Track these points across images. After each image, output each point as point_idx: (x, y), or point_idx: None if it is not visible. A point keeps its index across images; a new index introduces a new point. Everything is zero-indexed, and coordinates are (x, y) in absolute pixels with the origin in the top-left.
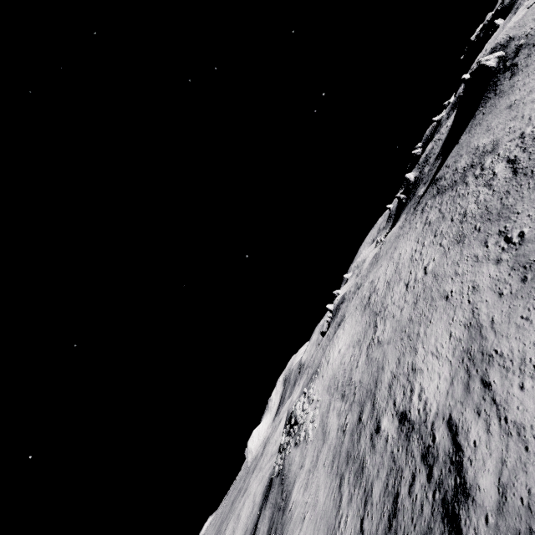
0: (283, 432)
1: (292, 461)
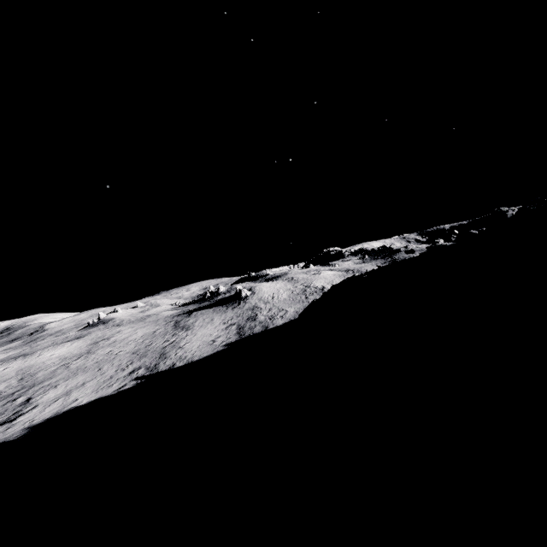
0: None
1: None
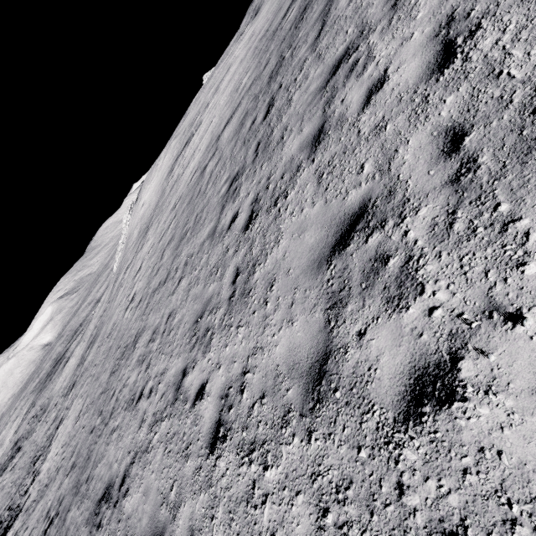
0: None
1: None
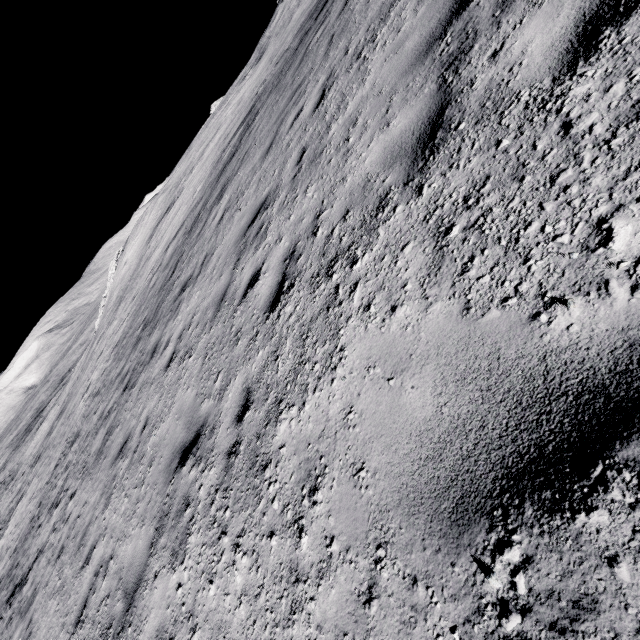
0: None
1: None
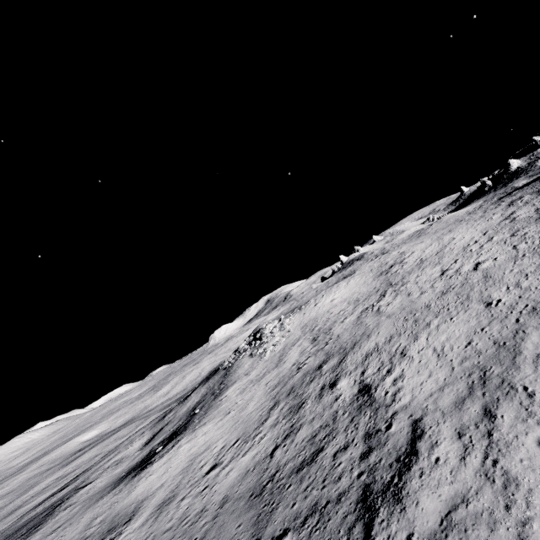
0: (245, 340)
1: (241, 366)
